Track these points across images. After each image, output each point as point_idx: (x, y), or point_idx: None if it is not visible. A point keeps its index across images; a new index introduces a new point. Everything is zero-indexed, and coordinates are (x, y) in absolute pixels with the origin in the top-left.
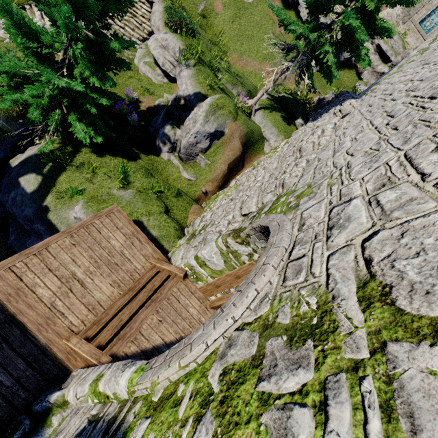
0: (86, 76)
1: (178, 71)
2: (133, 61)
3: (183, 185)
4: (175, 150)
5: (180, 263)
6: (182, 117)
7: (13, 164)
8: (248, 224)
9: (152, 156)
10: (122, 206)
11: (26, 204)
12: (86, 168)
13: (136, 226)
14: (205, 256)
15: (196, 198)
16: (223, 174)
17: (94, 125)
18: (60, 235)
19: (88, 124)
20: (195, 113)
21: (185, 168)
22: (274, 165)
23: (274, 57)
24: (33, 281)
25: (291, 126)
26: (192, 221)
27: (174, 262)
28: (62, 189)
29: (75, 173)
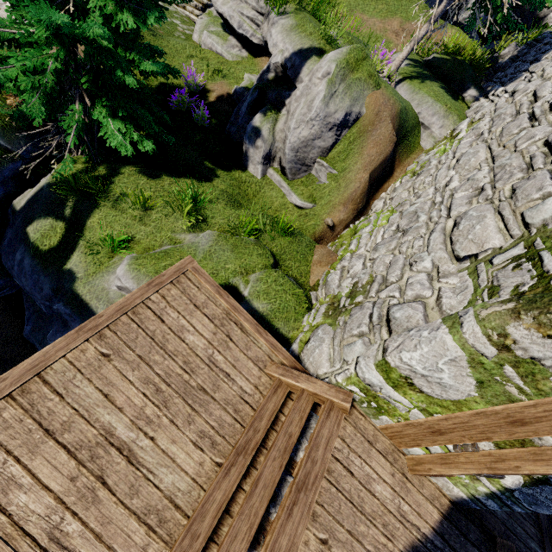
0: (113, 15)
1: (267, 27)
2: (191, 38)
3: (292, 218)
4: (274, 159)
5: (330, 373)
6: (282, 99)
7: (18, 206)
8: (537, 280)
9: (236, 173)
10: (197, 260)
11: (39, 270)
12: (132, 199)
13: (231, 298)
14: (414, 367)
15: (315, 237)
16: (361, 190)
17: (138, 121)
18: (73, 336)
19: (128, 120)
20: (307, 85)
21: (292, 187)
22: (480, 156)
23: (404, 7)
24: (2, 474)
25: (460, 103)
26: (321, 278)
27: (311, 366)
28: (95, 240)
29: (114, 210)
